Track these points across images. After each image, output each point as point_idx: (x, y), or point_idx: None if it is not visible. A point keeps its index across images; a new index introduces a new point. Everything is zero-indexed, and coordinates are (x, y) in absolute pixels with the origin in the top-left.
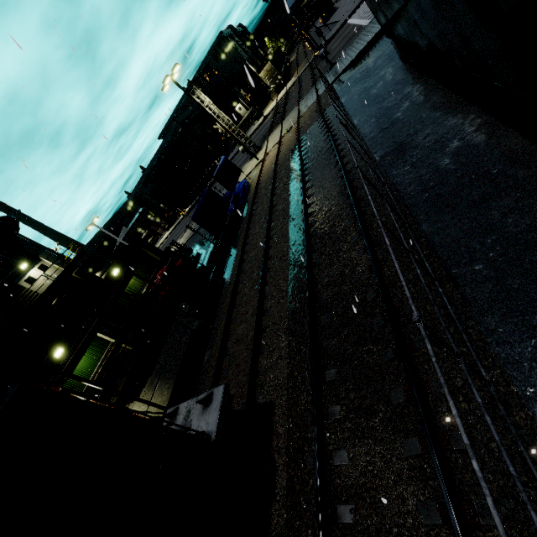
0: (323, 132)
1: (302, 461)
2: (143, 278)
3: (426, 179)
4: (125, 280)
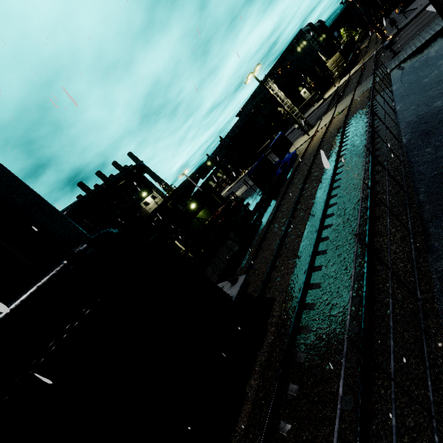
0: (367, 116)
1: (284, 330)
2: (210, 209)
3: (441, 159)
4: (200, 208)
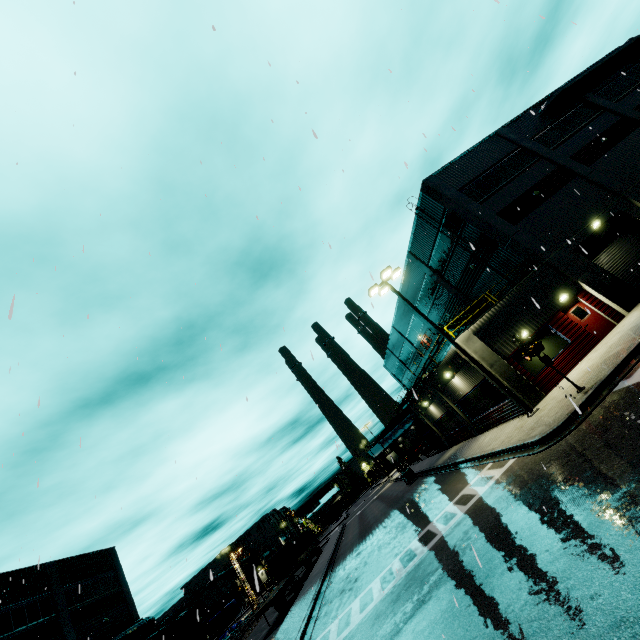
0: None
1: None
2: None
3: None
4: None
